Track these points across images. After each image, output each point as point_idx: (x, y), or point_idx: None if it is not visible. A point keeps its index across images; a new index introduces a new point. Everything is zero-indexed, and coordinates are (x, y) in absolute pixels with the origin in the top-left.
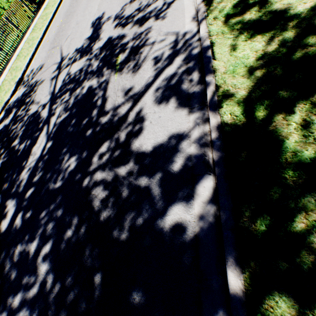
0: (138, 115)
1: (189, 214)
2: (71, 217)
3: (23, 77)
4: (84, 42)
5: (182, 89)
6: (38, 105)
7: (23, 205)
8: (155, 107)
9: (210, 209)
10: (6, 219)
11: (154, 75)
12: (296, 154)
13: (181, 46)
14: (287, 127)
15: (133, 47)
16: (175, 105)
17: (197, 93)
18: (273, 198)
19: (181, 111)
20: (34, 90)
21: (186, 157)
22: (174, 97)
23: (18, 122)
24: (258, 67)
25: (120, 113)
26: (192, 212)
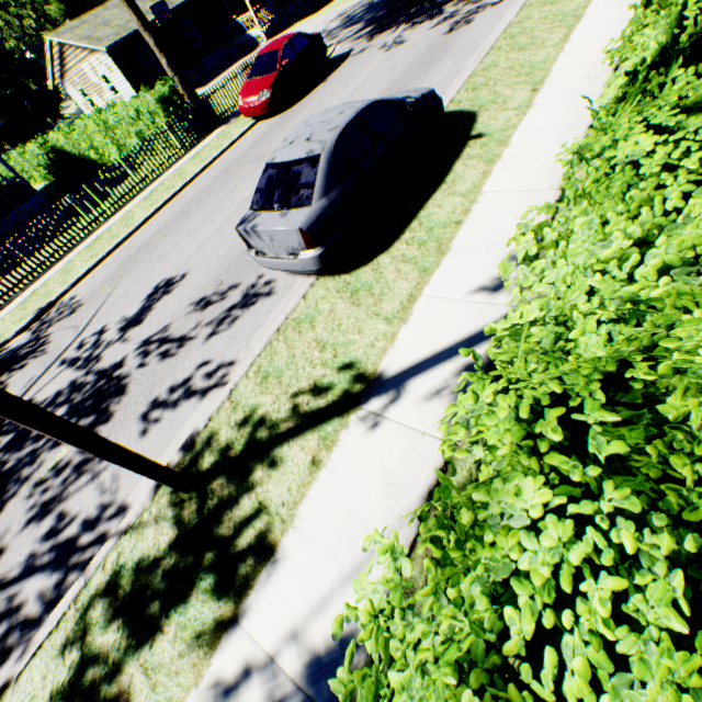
0: None
1: None
2: None
3: (56, 303)
4: (116, 326)
5: None
6: None
7: None
8: None
9: None
10: None
11: (25, 566)
12: None
13: (85, 544)
14: None
15: None
16: None
17: None
18: None
19: None
20: (24, 362)
21: None
22: None
23: None
24: None
25: None
26: None
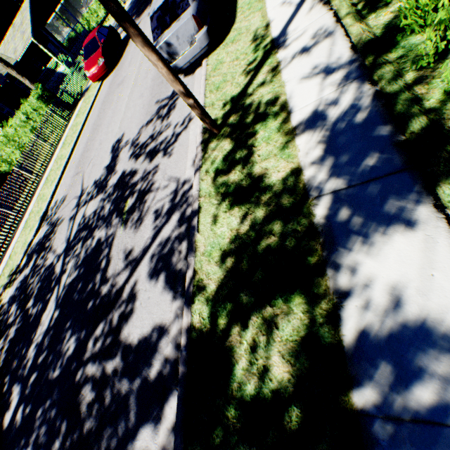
0: (132, 291)
1: (155, 442)
2: (61, 422)
3: (48, 210)
4: (102, 173)
5: (172, 262)
6: (54, 254)
7: (25, 394)
8: (147, 282)
9: (172, 439)
10: (9, 411)
11: (152, 235)
12: (240, 386)
13: (179, 199)
14: (240, 345)
15: (141, 190)
16: (163, 284)
17: (183, 271)
18: (215, 443)
19: (167, 293)
20: (54, 231)
21: (162, 361)
22: (164, 272)
23: (36, 275)
24: (230, 253)
25: (118, 283)
26: (157, 440)
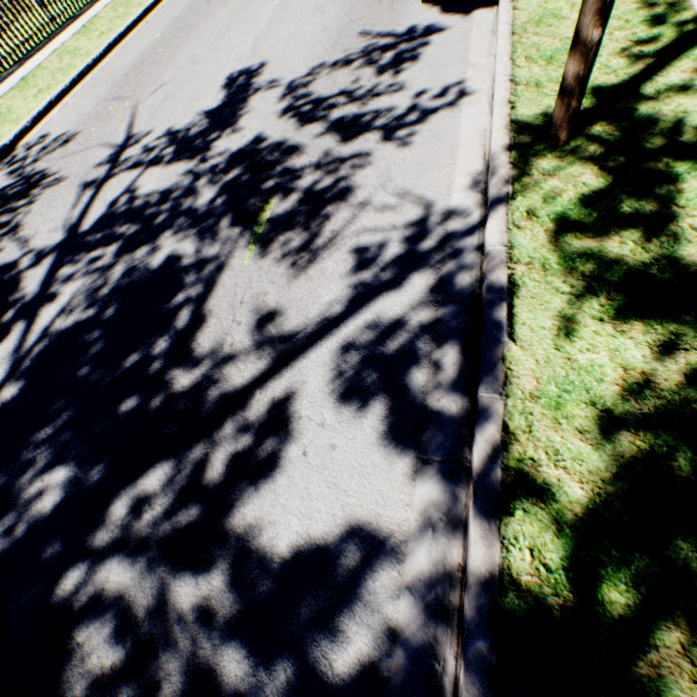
0: (276, 412)
1: None
2: None
3: (16, 144)
4: (195, 119)
5: (412, 382)
6: (24, 246)
7: None
8: (328, 407)
9: None
10: None
11: (346, 300)
12: None
13: (433, 246)
14: (693, 688)
15: (312, 190)
16: (381, 427)
17: (449, 416)
18: None
19: (395, 455)
20: (30, 196)
21: (379, 634)
22: (385, 398)
23: None
24: (626, 422)
25: (229, 379)
26: None
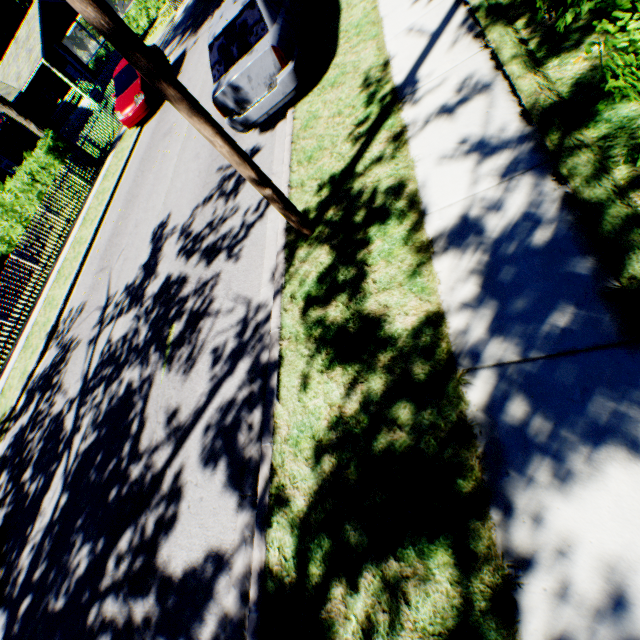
0: (176, 481)
1: None
2: None
3: (59, 322)
4: (138, 273)
5: (238, 442)
6: (65, 397)
7: (14, 631)
8: (200, 471)
9: None
10: None
11: (208, 390)
12: None
13: (250, 335)
14: (345, 622)
15: (193, 311)
16: (223, 479)
17: (255, 462)
18: None
19: (229, 496)
20: (67, 360)
21: (220, 618)
22: (225, 457)
23: (37, 427)
24: (329, 446)
25: (156, 464)
26: None
